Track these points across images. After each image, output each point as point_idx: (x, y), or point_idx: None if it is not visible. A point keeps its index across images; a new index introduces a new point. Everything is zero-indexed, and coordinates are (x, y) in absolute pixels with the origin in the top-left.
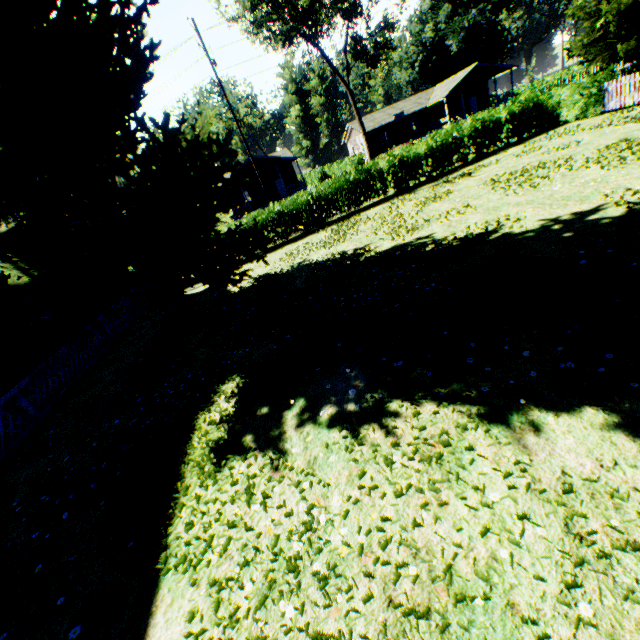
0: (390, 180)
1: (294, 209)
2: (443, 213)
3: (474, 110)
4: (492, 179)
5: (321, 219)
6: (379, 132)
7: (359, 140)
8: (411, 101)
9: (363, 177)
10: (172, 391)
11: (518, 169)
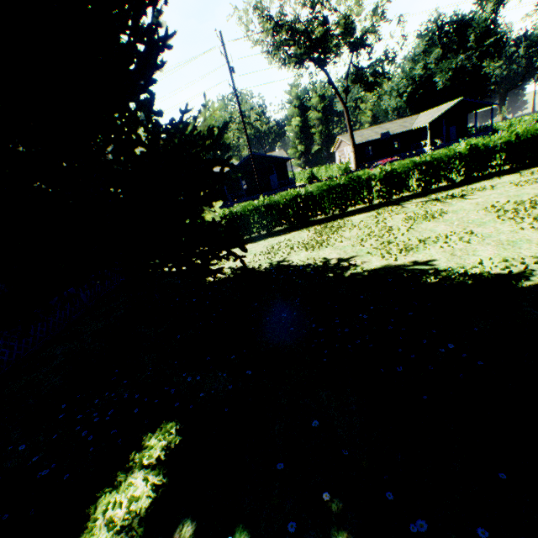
0: (377, 190)
1: (282, 205)
2: (441, 236)
3: (453, 137)
4: (494, 206)
5: (306, 217)
6: (365, 146)
7: (346, 150)
8: (397, 123)
9: (352, 184)
10: (96, 418)
11: (524, 199)
